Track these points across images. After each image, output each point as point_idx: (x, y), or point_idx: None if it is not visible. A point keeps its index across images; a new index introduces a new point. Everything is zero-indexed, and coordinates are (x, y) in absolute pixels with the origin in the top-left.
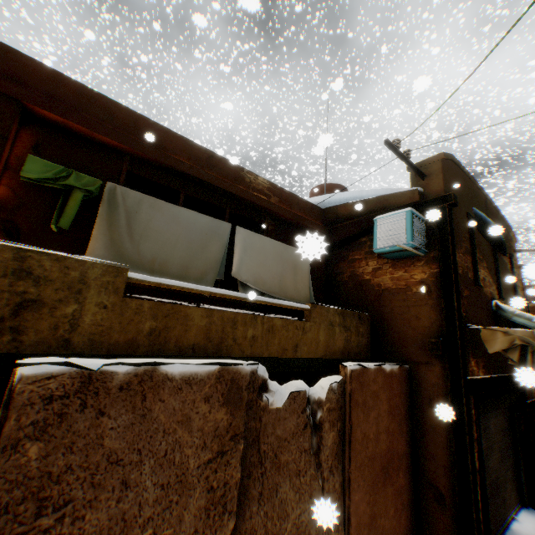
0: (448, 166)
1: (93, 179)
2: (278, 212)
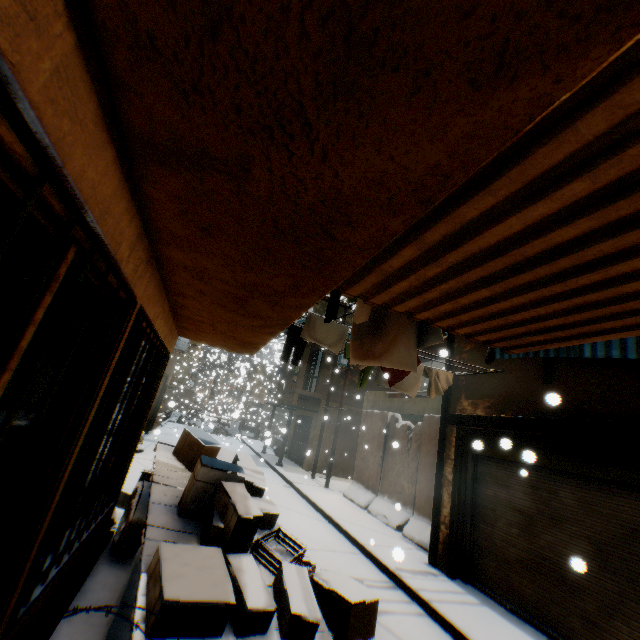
0: None
1: None
2: None
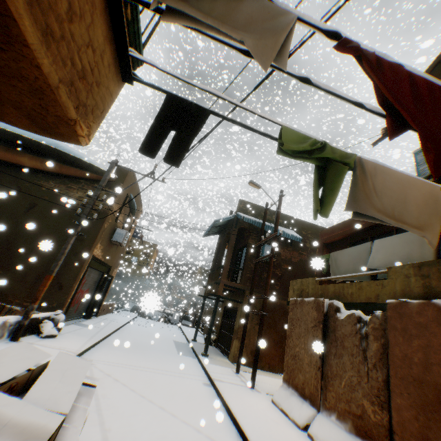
0: None
1: (328, 254)
2: None
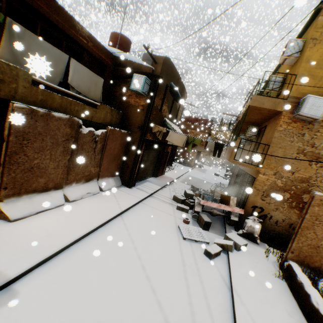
0: (166, 63)
1: None
2: (92, 53)
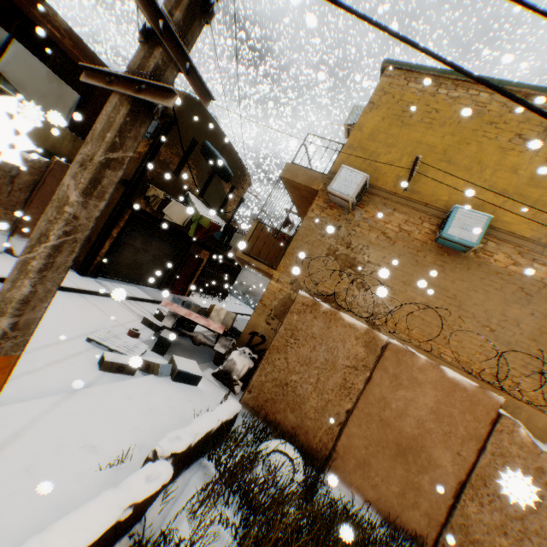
0: (191, 104)
1: None
2: (69, 55)
